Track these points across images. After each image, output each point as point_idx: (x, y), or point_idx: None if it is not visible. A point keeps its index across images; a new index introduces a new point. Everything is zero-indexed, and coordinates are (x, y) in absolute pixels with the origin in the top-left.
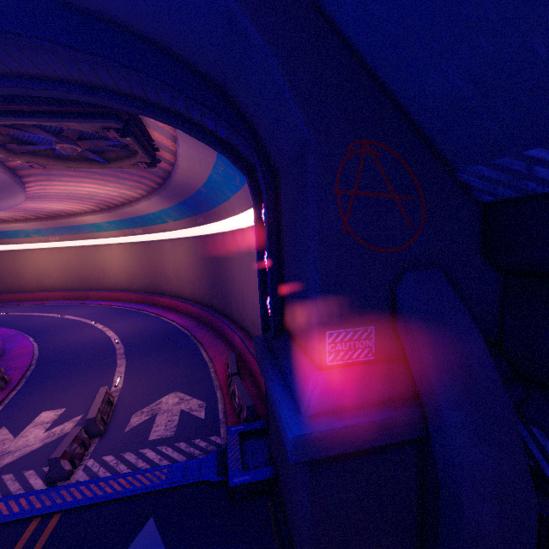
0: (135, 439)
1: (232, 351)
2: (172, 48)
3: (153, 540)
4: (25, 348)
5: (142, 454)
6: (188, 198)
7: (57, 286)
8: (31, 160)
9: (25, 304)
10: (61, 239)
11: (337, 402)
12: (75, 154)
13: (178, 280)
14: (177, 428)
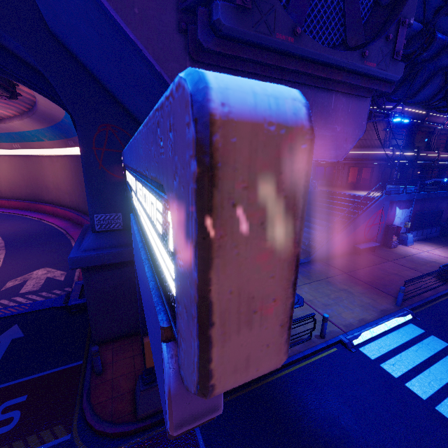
0: (8, 293)
1: None
2: (1, 44)
3: (16, 332)
4: None
5: (14, 299)
6: (57, 124)
7: None
8: None
9: None
10: None
11: (98, 246)
12: None
13: (58, 190)
14: (42, 286)
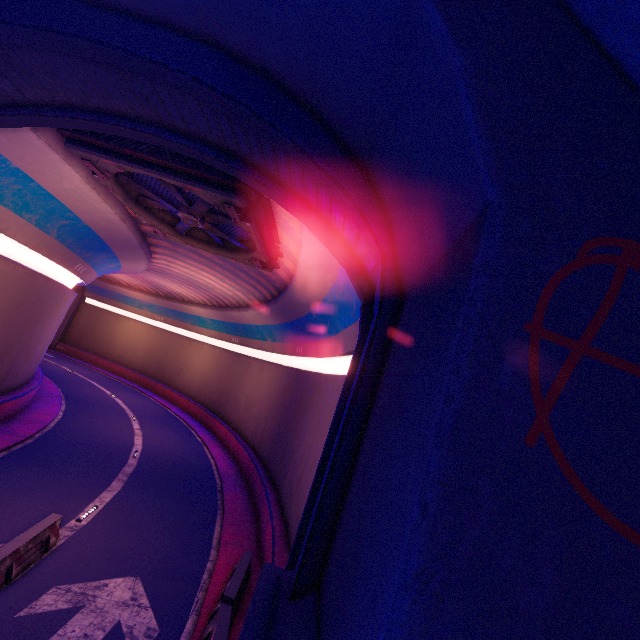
0: None
1: (254, 546)
2: (321, 107)
3: None
4: (46, 415)
5: None
6: (296, 320)
7: (134, 364)
8: (155, 224)
9: (96, 369)
10: (165, 321)
11: None
12: (200, 233)
13: (247, 409)
14: None
